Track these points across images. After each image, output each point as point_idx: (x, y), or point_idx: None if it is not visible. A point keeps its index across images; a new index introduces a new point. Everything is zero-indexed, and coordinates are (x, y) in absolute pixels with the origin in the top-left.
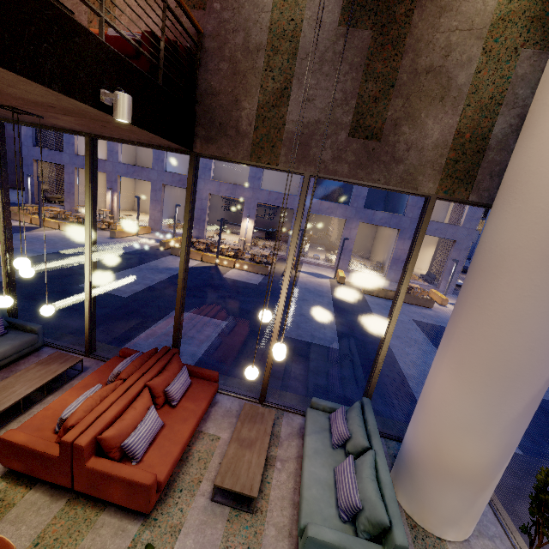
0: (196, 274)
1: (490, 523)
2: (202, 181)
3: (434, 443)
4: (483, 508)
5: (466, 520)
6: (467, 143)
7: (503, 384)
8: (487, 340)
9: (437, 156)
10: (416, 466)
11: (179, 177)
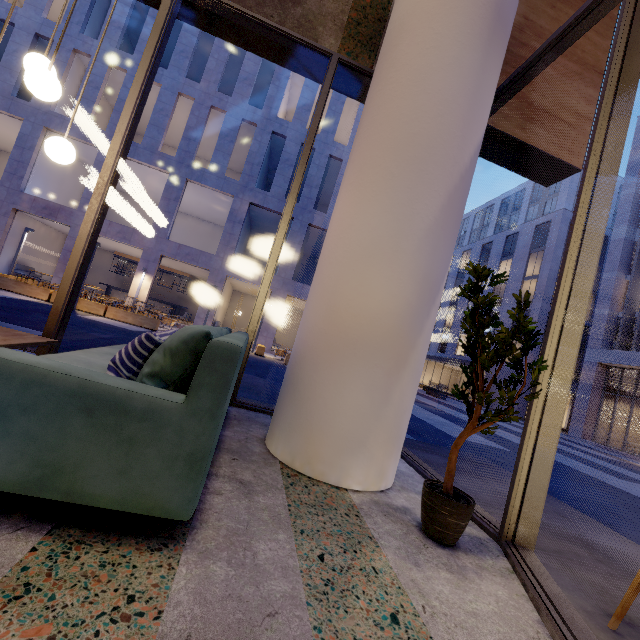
0: (25, 303)
1: (417, 483)
2: (83, 215)
3: (328, 305)
4: (403, 417)
5: (378, 436)
6: (368, 8)
7: (413, 169)
8: (391, 117)
9: (339, 11)
10: (302, 364)
11: (45, 203)
